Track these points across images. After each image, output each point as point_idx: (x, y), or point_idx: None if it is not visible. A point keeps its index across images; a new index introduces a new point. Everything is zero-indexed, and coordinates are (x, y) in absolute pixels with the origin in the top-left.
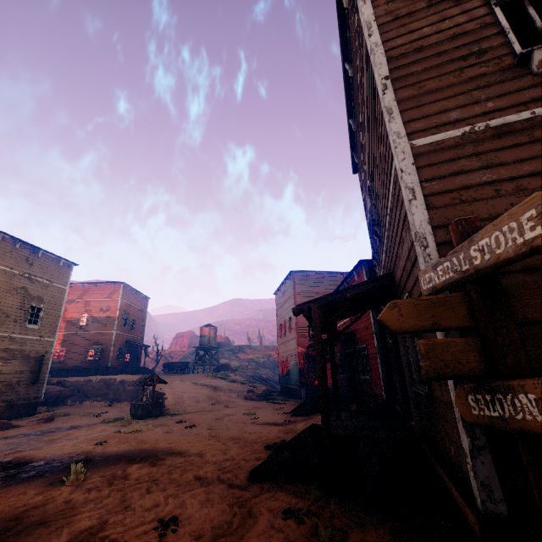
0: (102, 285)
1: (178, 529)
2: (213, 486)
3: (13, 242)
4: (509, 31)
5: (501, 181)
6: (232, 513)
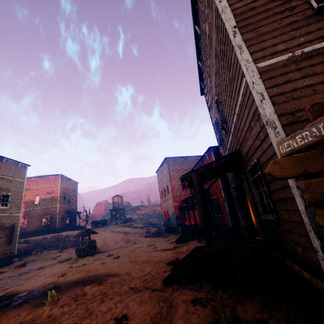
0: (46, 177)
1: (129, 322)
2: (143, 292)
3: None
4: None
5: (316, 84)
6: (160, 307)
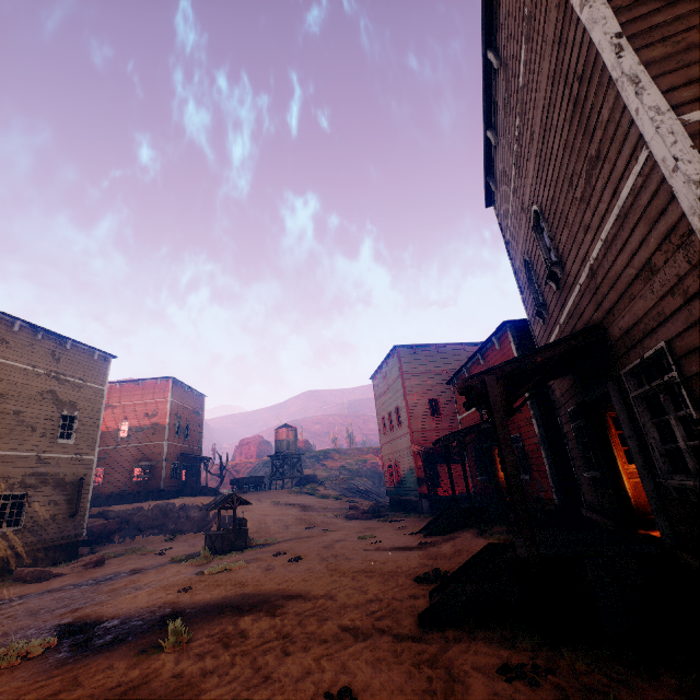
0: (144, 383)
1: None
2: (374, 639)
3: (33, 332)
4: None
5: None
6: (424, 677)
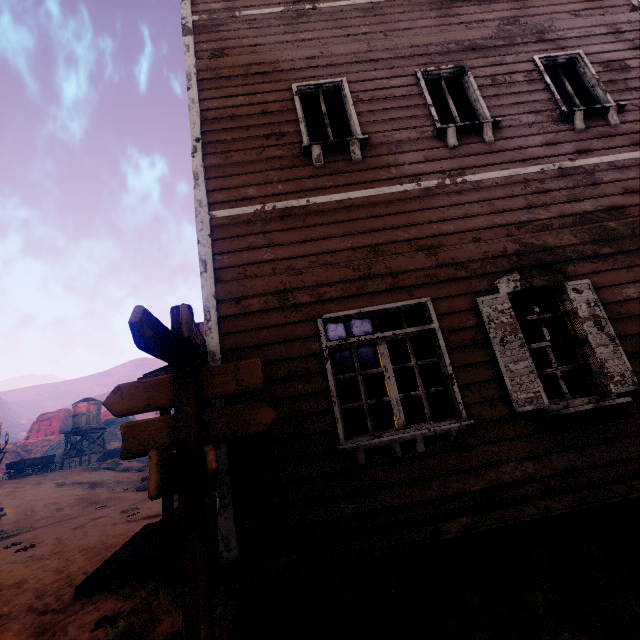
0: None
1: None
2: (15, 621)
3: None
4: (302, 122)
5: (278, 260)
6: None
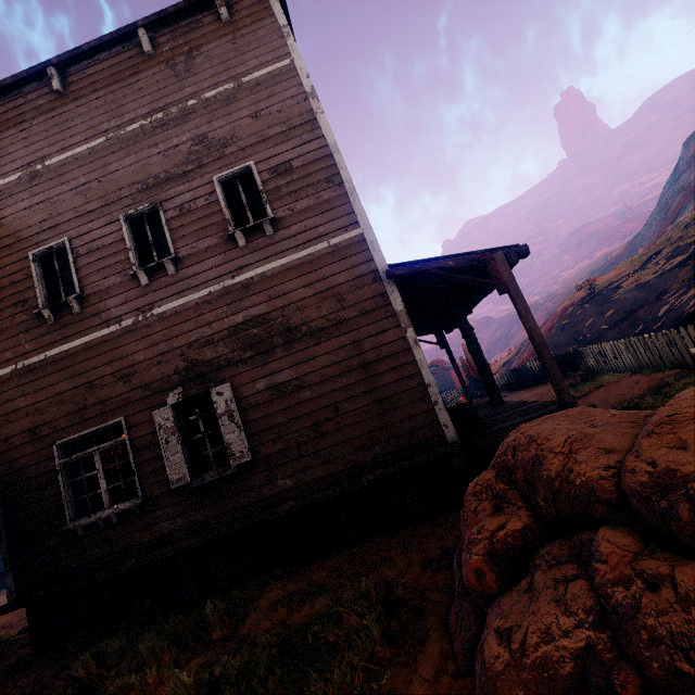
0: None
1: None
2: None
3: None
4: (38, 287)
5: (30, 406)
6: None
